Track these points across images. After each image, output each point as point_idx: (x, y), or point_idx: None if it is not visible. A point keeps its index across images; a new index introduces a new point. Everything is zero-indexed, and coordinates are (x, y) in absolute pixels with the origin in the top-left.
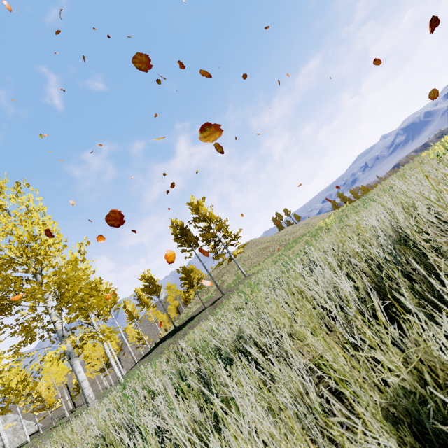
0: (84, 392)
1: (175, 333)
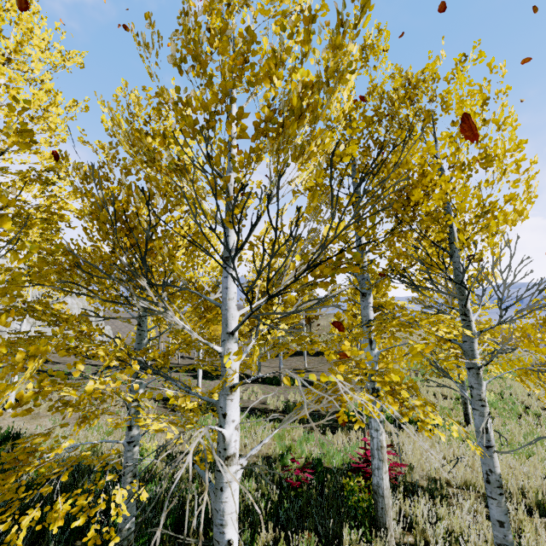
0: None
1: (315, 355)
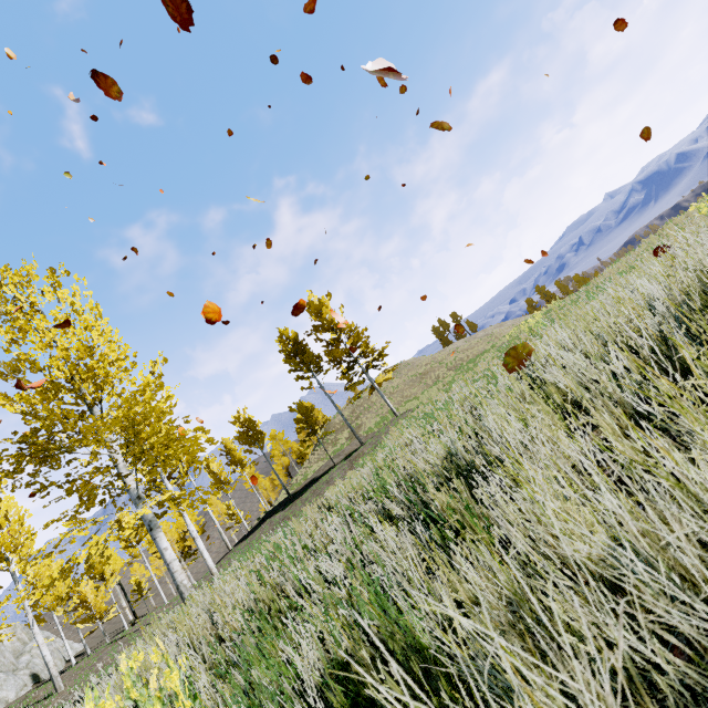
0: (175, 577)
1: (289, 503)
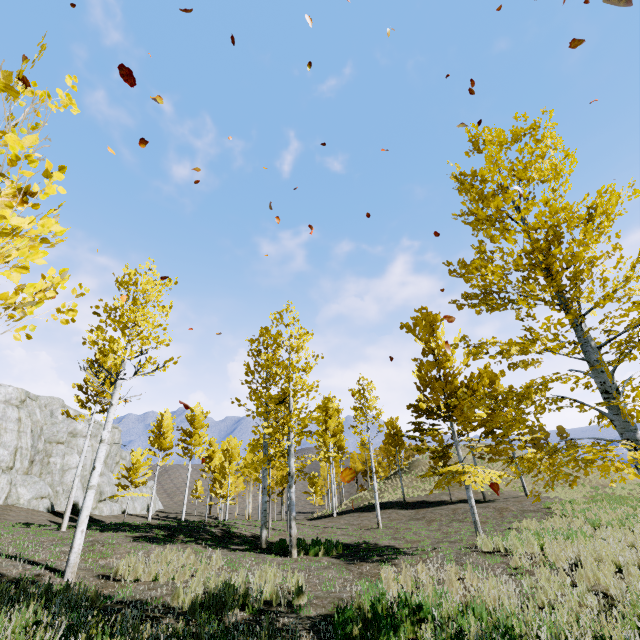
0: (475, 515)
1: (408, 507)
